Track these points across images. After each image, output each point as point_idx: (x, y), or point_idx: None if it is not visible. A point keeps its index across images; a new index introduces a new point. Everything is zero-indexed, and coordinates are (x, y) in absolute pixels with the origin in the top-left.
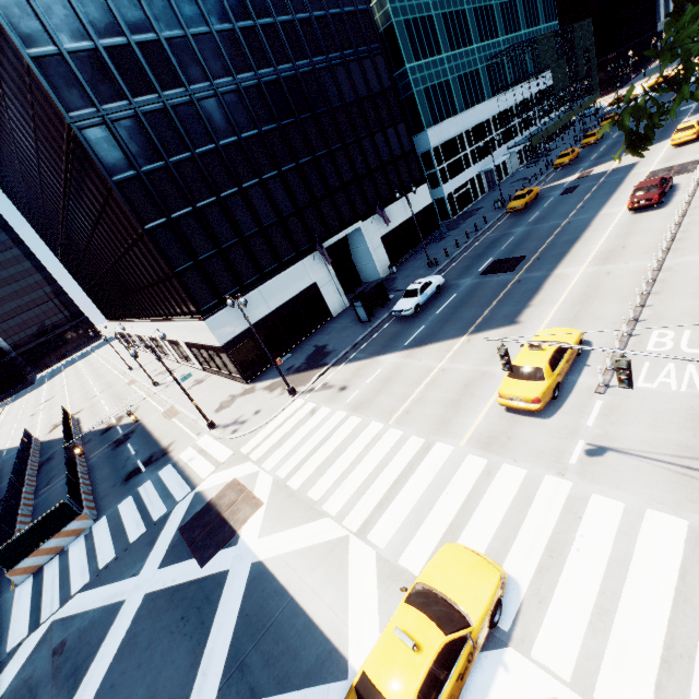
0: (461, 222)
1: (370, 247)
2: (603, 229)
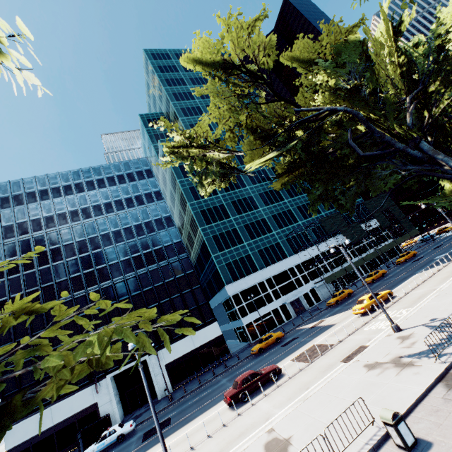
0: (246, 348)
1: (152, 373)
2: (203, 417)
